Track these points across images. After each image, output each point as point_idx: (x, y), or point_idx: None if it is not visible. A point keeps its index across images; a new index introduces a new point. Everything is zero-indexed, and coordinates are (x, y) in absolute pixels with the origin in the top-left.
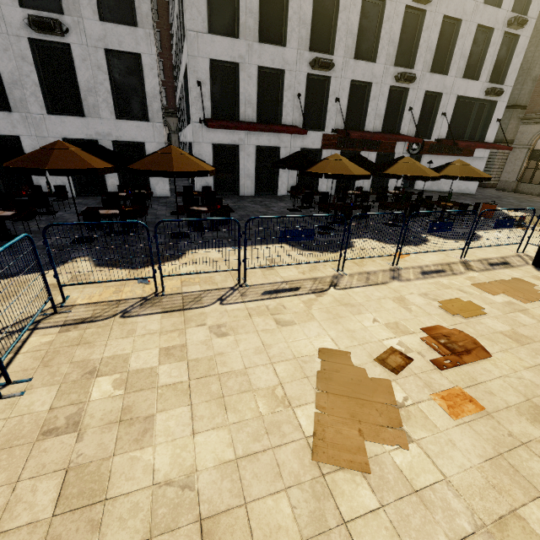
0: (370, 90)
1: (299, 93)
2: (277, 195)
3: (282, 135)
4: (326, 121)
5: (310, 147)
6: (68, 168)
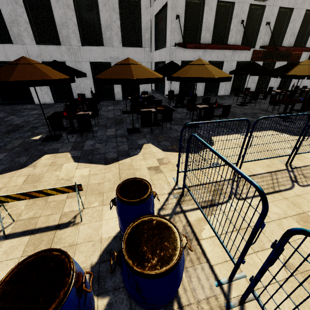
0: (291, 14)
1: (242, 19)
2: (217, 95)
3: (226, 52)
4: (257, 40)
5: (243, 60)
6: (146, 77)
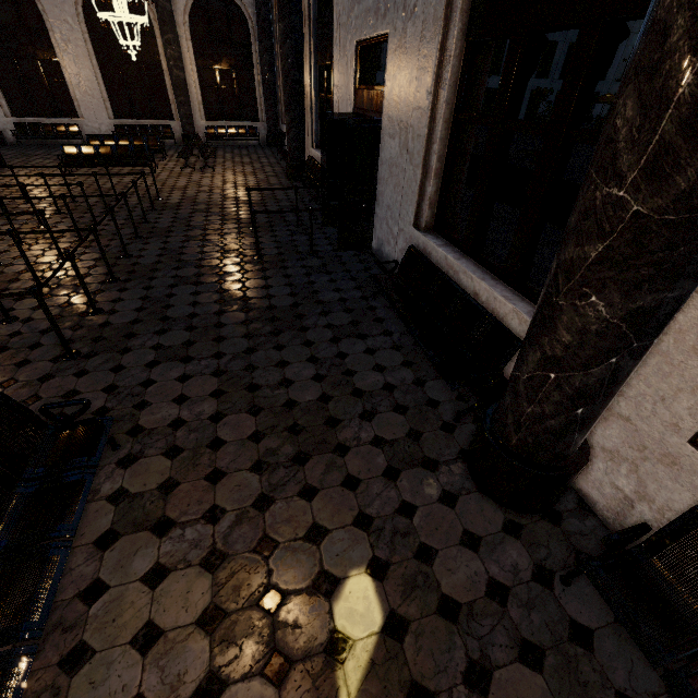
0: None
1: None
2: None
3: None
4: None
5: None
6: None
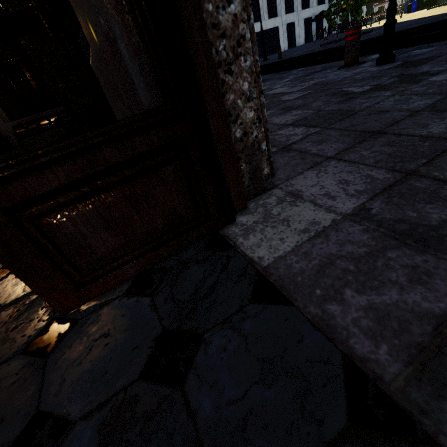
0: None
1: None
2: None
3: None
4: None
5: None
6: None
